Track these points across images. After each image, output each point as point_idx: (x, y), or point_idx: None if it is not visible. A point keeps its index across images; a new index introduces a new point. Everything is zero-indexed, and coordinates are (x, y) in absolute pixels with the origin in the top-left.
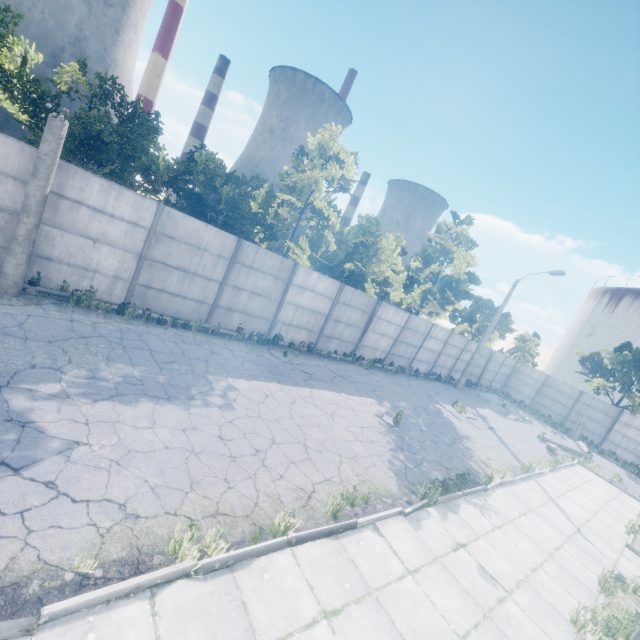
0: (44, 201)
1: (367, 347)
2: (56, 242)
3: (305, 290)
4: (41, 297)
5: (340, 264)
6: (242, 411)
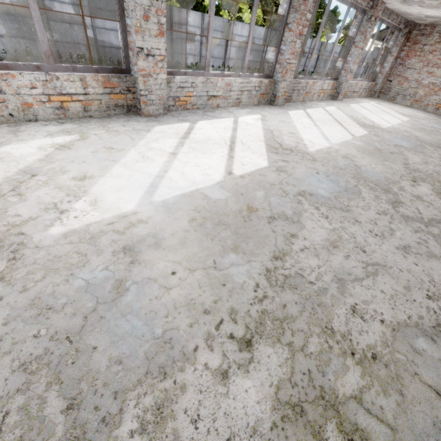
0: (43, 3)
1: (231, 59)
2: (55, 30)
3: (182, 25)
4: (67, 62)
5: (200, 1)
6: None
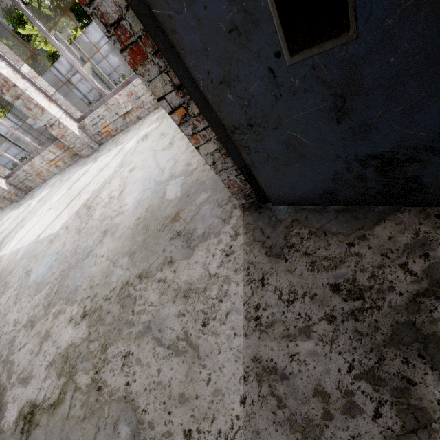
0: (83, 62)
1: None
2: (104, 67)
3: None
4: None
5: None
6: None
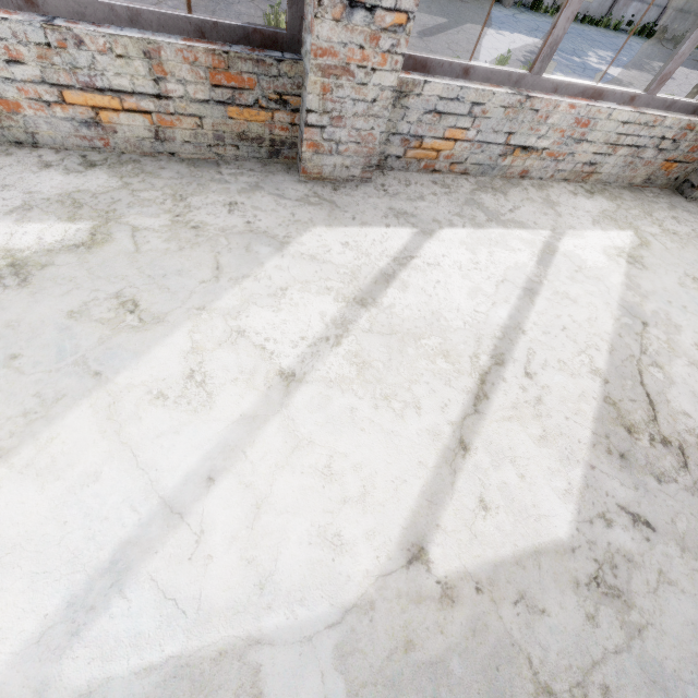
0: None
1: None
2: None
3: None
4: (517, 7)
5: None
6: (680, 81)
